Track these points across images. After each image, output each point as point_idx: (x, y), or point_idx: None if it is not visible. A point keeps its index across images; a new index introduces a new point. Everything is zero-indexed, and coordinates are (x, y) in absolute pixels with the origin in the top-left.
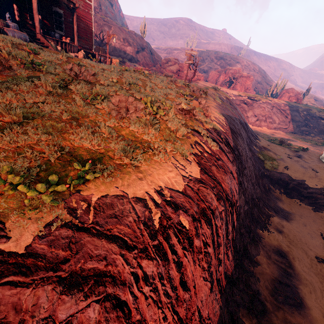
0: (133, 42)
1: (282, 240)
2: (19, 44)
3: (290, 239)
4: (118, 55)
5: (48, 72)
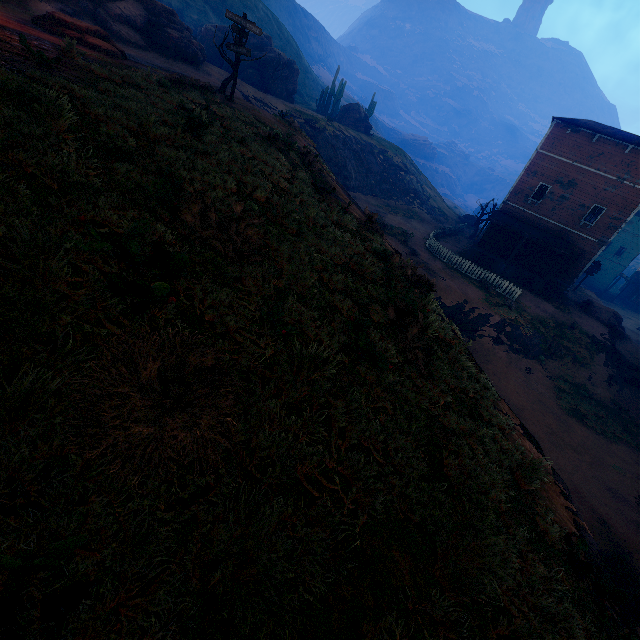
0: None
1: None
2: None
3: None
4: None
5: None
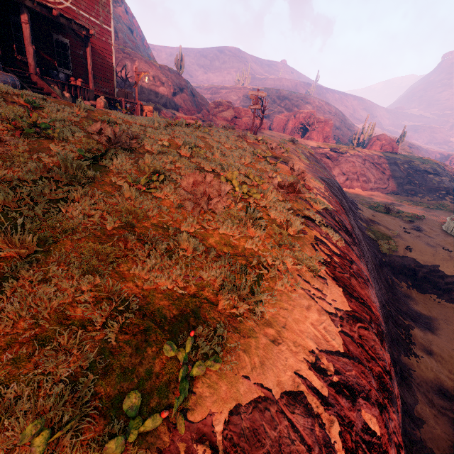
0: (168, 81)
1: (438, 367)
2: (7, 93)
3: (448, 364)
4: (147, 100)
5: (62, 138)
